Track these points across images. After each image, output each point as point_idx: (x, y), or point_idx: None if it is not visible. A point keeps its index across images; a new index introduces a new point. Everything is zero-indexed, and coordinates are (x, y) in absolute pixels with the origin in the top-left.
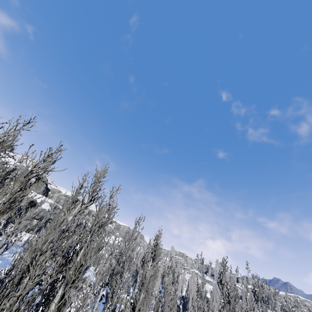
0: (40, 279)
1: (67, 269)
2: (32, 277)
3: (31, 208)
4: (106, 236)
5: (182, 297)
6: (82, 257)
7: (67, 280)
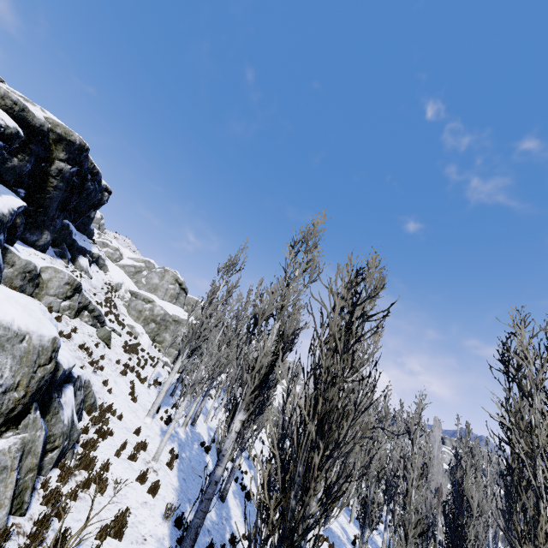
0: None
1: None
2: None
3: None
4: None
5: None
6: None
7: None
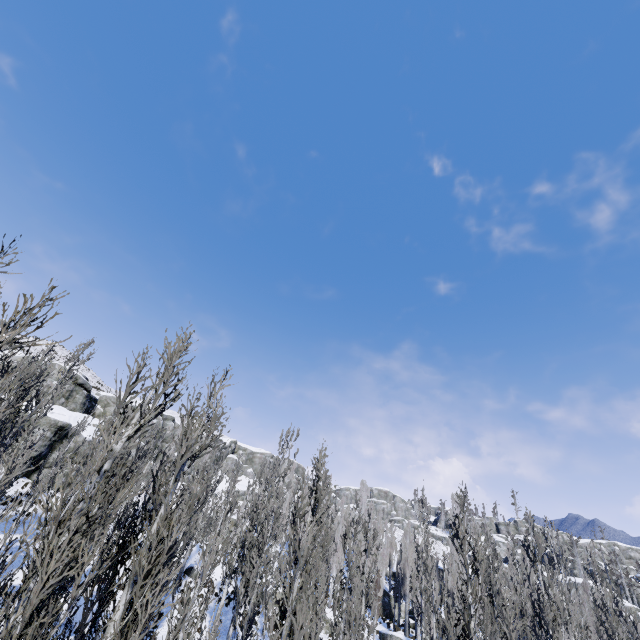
0: (61, 577)
1: (132, 551)
2: (43, 577)
3: (61, 442)
4: (208, 475)
5: (392, 576)
6: (162, 523)
7: (135, 573)
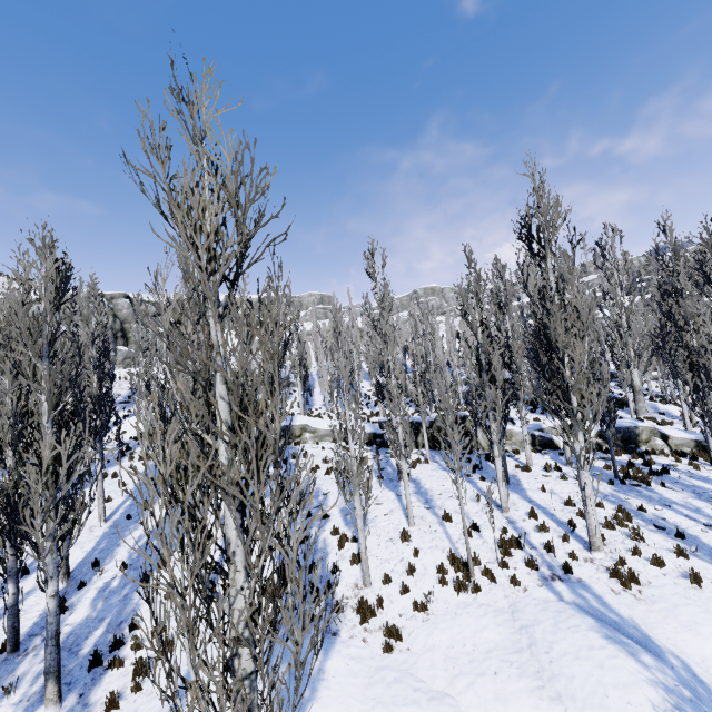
0: None
1: None
2: None
3: None
4: None
5: None
6: None
7: None
